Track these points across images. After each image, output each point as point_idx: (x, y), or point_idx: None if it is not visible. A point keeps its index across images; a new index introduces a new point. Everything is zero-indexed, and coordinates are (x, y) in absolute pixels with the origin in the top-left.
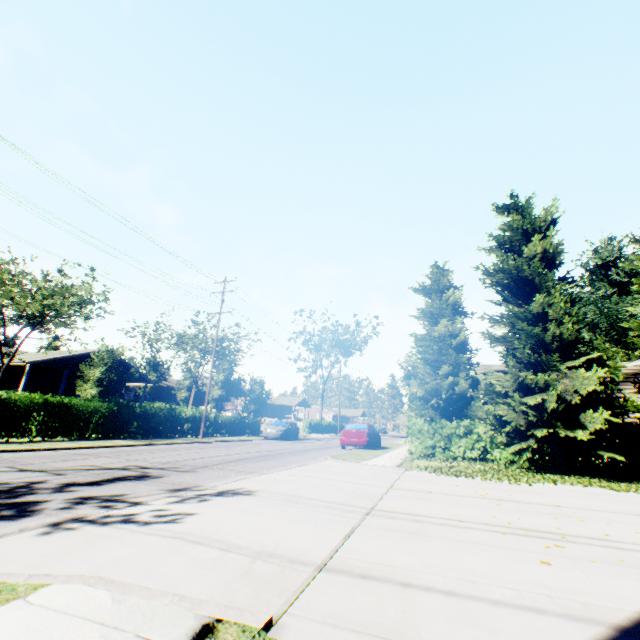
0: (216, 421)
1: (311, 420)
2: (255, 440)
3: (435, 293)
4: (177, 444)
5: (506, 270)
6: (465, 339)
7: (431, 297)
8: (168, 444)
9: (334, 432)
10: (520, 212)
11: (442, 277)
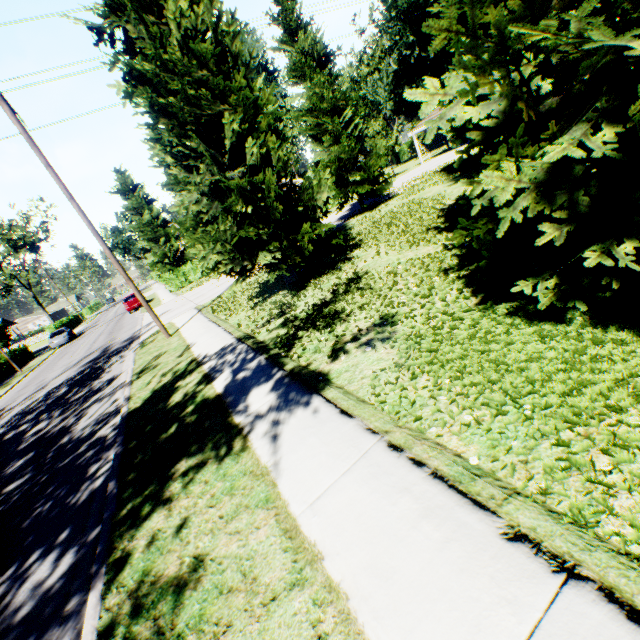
0: (2, 365)
1: (56, 325)
2: (55, 352)
3: (129, 192)
4: (28, 375)
5: (173, 184)
6: (164, 218)
7: (129, 197)
8: (24, 378)
9: (77, 324)
10: (163, 143)
11: (127, 179)
